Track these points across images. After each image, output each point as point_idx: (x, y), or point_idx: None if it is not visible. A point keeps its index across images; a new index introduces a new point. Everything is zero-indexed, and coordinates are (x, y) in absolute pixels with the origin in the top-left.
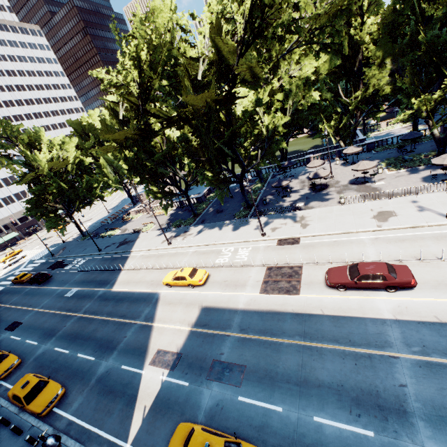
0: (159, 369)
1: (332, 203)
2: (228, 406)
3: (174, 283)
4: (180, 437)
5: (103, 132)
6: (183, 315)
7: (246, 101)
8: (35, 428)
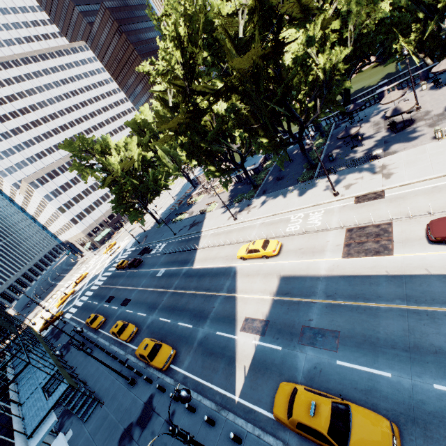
0: (250, 335)
1: (422, 141)
2: (326, 369)
3: (248, 256)
4: (284, 395)
5: (158, 124)
6: (263, 285)
7: (294, 45)
8: (160, 379)
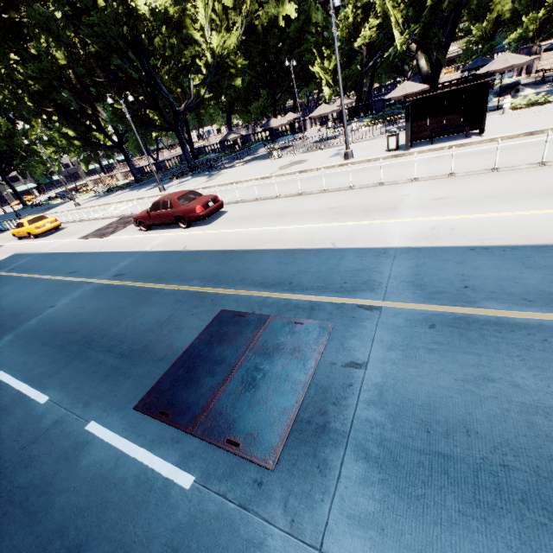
0: None
1: (268, 160)
2: None
3: (18, 233)
4: None
5: None
6: None
7: None
8: None
